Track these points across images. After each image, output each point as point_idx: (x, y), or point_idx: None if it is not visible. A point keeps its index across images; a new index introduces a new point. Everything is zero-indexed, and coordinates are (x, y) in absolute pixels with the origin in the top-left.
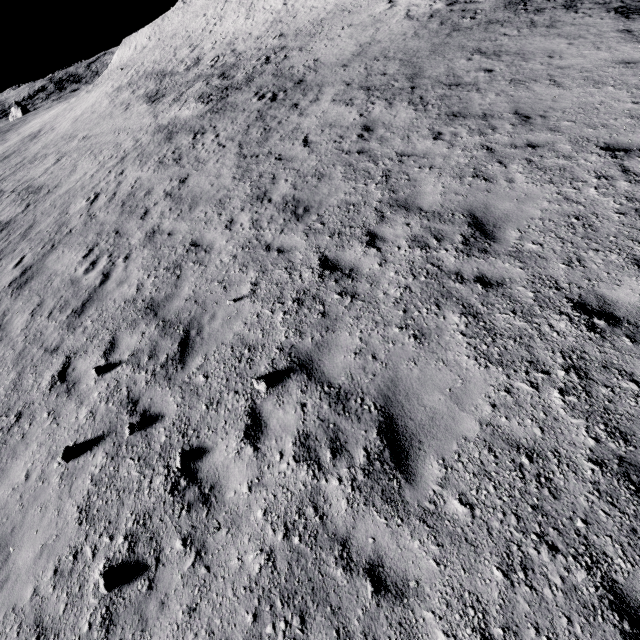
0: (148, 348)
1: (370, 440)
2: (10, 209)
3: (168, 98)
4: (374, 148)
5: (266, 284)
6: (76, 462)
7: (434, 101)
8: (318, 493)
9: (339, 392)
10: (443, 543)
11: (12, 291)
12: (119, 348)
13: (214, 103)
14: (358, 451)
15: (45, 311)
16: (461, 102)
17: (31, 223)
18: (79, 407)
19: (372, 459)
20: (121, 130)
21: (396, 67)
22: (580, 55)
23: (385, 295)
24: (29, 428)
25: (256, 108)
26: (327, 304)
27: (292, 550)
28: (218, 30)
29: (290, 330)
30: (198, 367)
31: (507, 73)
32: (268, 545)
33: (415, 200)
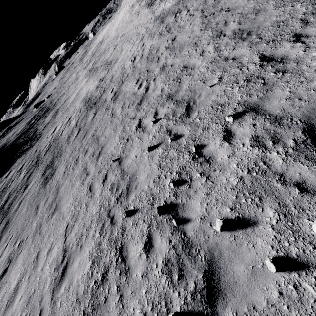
0: (171, 112)
1: (297, 136)
2: (102, 73)
3: (157, 1)
4: None
5: (227, 76)
6: (152, 152)
7: None
8: (265, 158)
9: (276, 117)
10: None
11: (112, 101)
12: (159, 114)
13: None
14: (289, 141)
15: (126, 106)
16: None
17: (112, 76)
18: (148, 135)
19: (298, 143)
20: (138, 26)
21: None
22: None
23: (308, 67)
24: (132, 143)
25: None
26: (266, 79)
27: (252, 177)
28: None
29: (243, 94)
30: (196, 116)
31: None
32: (240, 175)
33: None
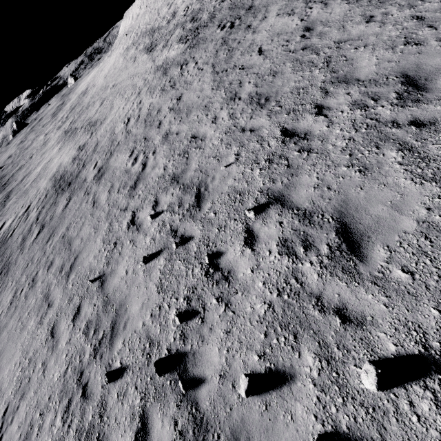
0: (177, 201)
1: (330, 239)
2: (83, 137)
3: (159, 46)
4: (315, 43)
5: (245, 153)
6: (150, 264)
7: None
8: (297, 271)
9: (305, 212)
10: (390, 295)
11: (95, 181)
12: (160, 204)
13: (190, 41)
14: (322, 246)
15: (115, 189)
16: None
17: (96, 143)
18: (145, 237)
19: (333, 250)
20: (134, 75)
21: None
22: None
23: (333, 146)
24: (122, 249)
25: (220, 36)
26: (290, 159)
27: (284, 302)
28: None
29: (265, 179)
30: (209, 208)
31: None
32: (268, 300)
33: (353, 74)
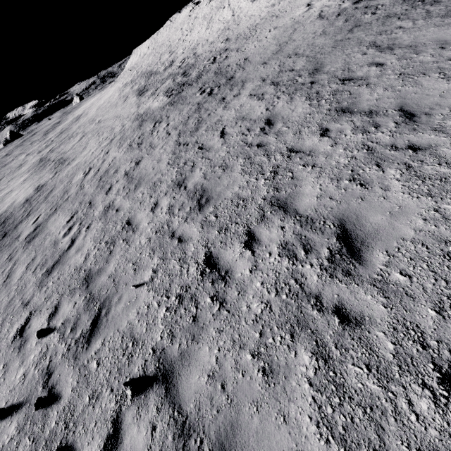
0: (73, 320)
1: None
2: (47, 175)
3: (149, 92)
4: (270, 142)
5: (162, 273)
6: None
7: (327, 96)
8: None
9: (185, 423)
10: None
11: (25, 244)
12: (58, 314)
13: (173, 97)
14: None
15: (33, 266)
16: (351, 97)
17: (52, 188)
18: (20, 366)
19: None
20: (117, 117)
21: (302, 63)
22: None
23: (248, 309)
24: None
25: (197, 101)
26: (199, 307)
27: None
28: (188, 39)
29: (166, 330)
30: (96, 351)
31: (397, 66)
32: None
33: (293, 201)
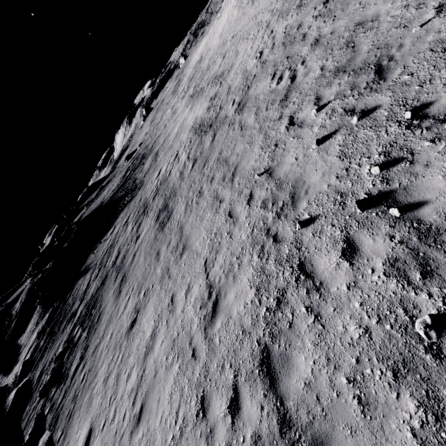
0: (347, 87)
1: None
2: (212, 90)
3: None
4: None
5: None
6: (324, 145)
7: None
8: None
9: None
10: None
11: (238, 113)
12: (324, 97)
13: None
14: None
15: (263, 109)
16: None
17: (228, 87)
18: (311, 128)
19: None
20: (256, 15)
21: None
22: None
23: None
24: (285, 146)
25: None
26: None
27: None
28: None
29: None
30: (399, 74)
31: None
32: None
33: None
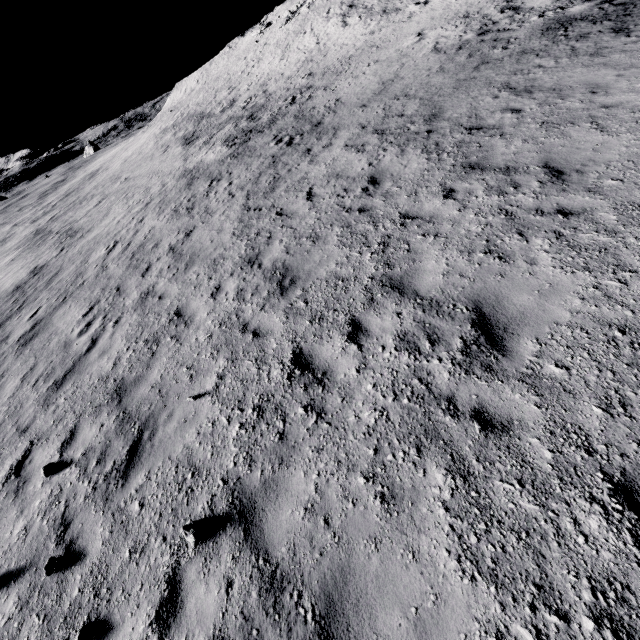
0: (100, 448)
1: None
2: (48, 252)
3: (200, 141)
4: (377, 206)
5: (231, 379)
6: None
7: (450, 148)
8: None
9: (274, 573)
10: None
11: (18, 348)
12: (76, 441)
13: (236, 147)
14: None
15: (33, 378)
16: (481, 150)
17: (58, 270)
18: (18, 517)
19: None
20: (155, 173)
21: (415, 107)
22: (632, 89)
23: (356, 419)
24: None
25: (271, 153)
26: (288, 421)
27: None
28: (255, 72)
29: (241, 453)
30: (137, 488)
31: (538, 114)
32: None
33: (412, 280)
